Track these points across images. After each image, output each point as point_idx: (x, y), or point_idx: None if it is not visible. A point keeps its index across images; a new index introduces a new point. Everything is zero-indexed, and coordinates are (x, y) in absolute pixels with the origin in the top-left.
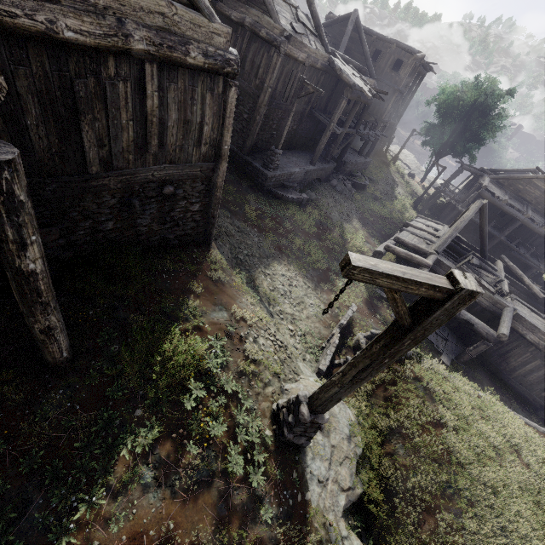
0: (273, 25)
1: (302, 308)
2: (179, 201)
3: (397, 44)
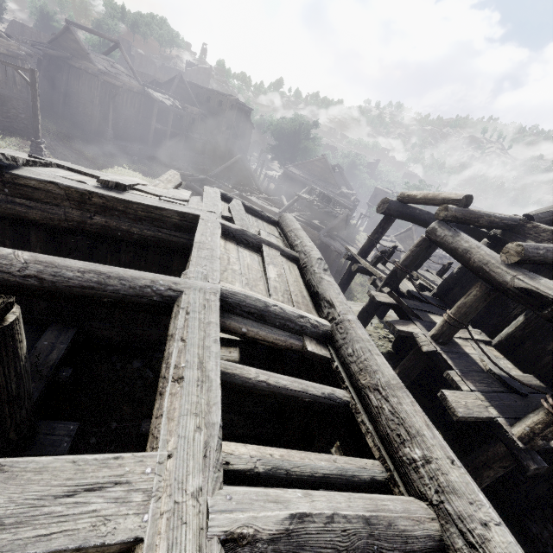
0: (94, 68)
1: None
2: (11, 109)
3: (217, 92)
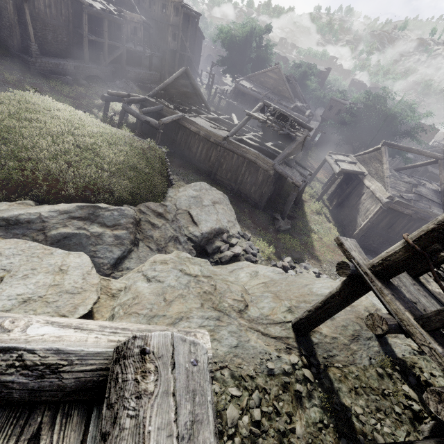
0: None
1: None
2: None
3: None
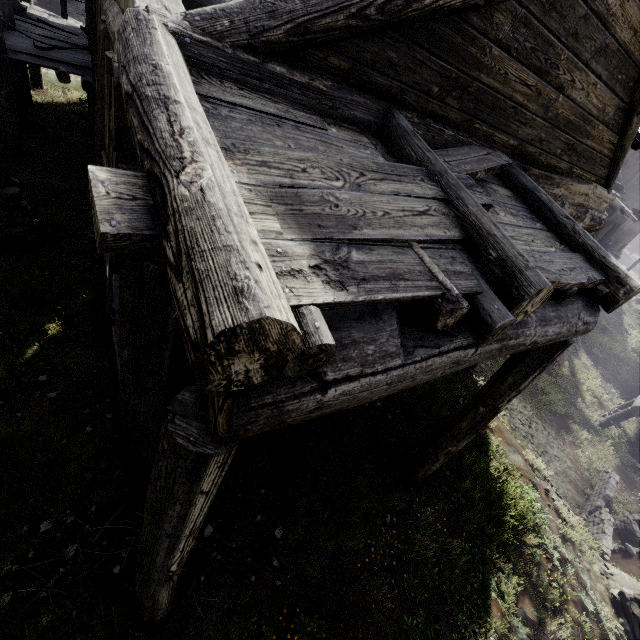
0: None
1: (548, 460)
2: None
3: None
